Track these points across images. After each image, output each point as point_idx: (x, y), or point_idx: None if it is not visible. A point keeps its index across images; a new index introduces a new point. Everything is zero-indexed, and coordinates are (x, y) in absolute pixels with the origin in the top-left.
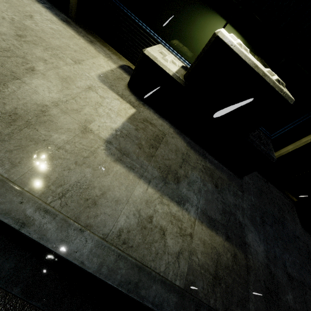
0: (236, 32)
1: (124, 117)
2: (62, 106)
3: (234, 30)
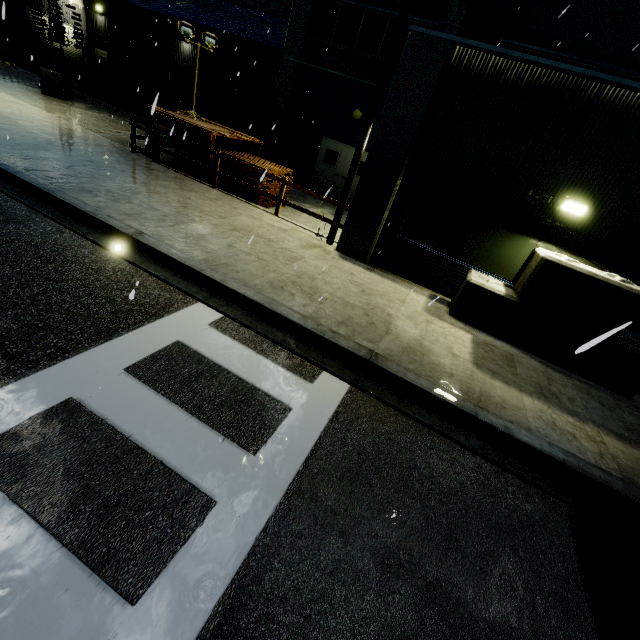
0: (552, 246)
1: (468, 342)
2: (427, 339)
3: (549, 245)
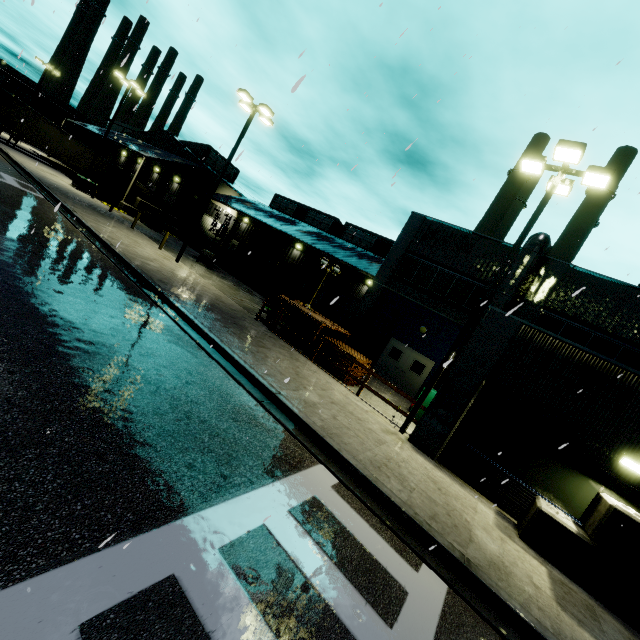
0: (616, 494)
1: (545, 575)
2: (506, 558)
3: (613, 493)
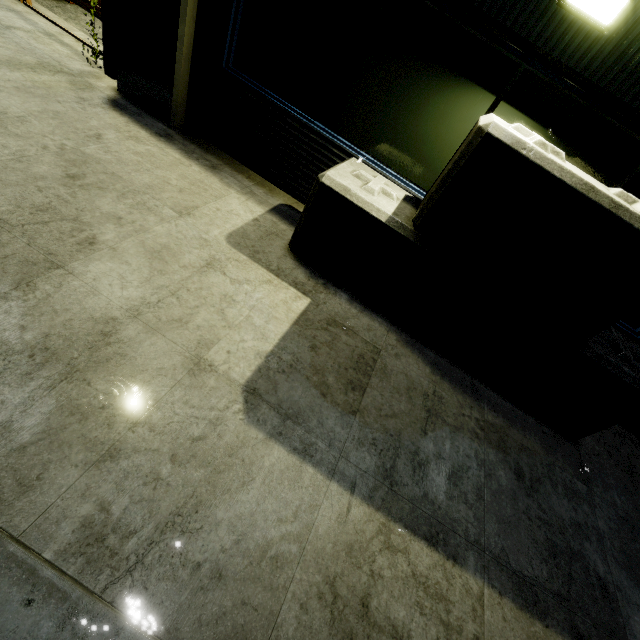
0: (521, 117)
1: (284, 321)
2: (149, 316)
3: (516, 114)
